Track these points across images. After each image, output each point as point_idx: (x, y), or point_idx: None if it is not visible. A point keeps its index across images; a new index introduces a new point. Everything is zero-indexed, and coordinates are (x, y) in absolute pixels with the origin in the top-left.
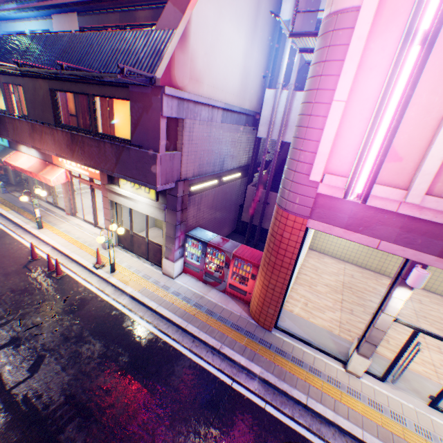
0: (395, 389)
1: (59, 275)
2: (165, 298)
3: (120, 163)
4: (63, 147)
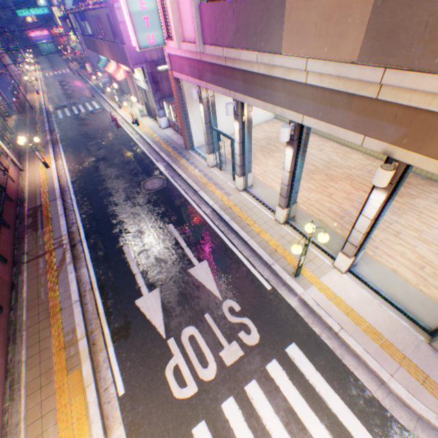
0: (224, 174)
1: (119, 127)
2: (152, 136)
3: (121, 57)
4: (110, 53)
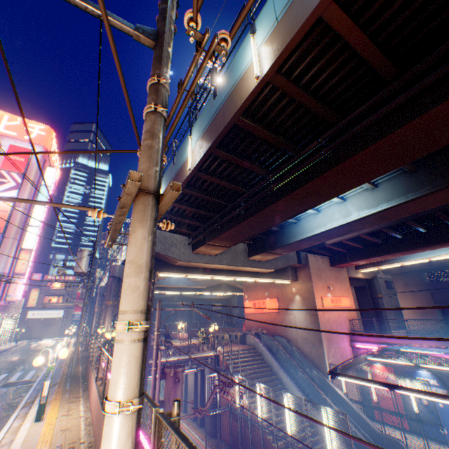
0: None
1: None
2: None
3: None
4: None
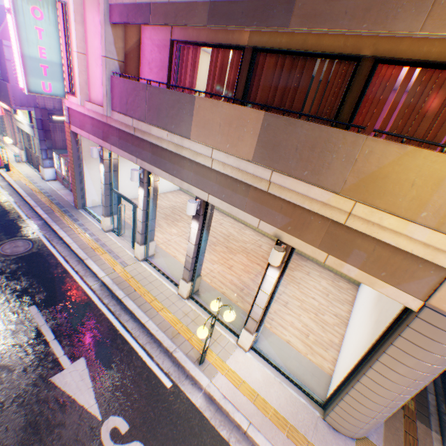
0: (123, 240)
1: None
2: (28, 186)
3: (0, 92)
4: None
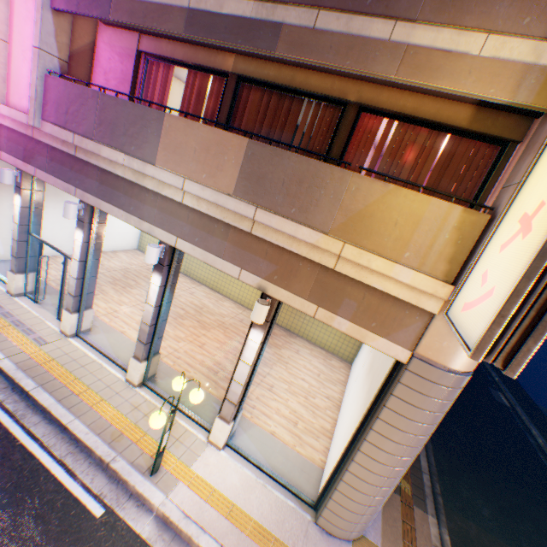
0: (43, 308)
1: None
2: None
3: None
4: None
